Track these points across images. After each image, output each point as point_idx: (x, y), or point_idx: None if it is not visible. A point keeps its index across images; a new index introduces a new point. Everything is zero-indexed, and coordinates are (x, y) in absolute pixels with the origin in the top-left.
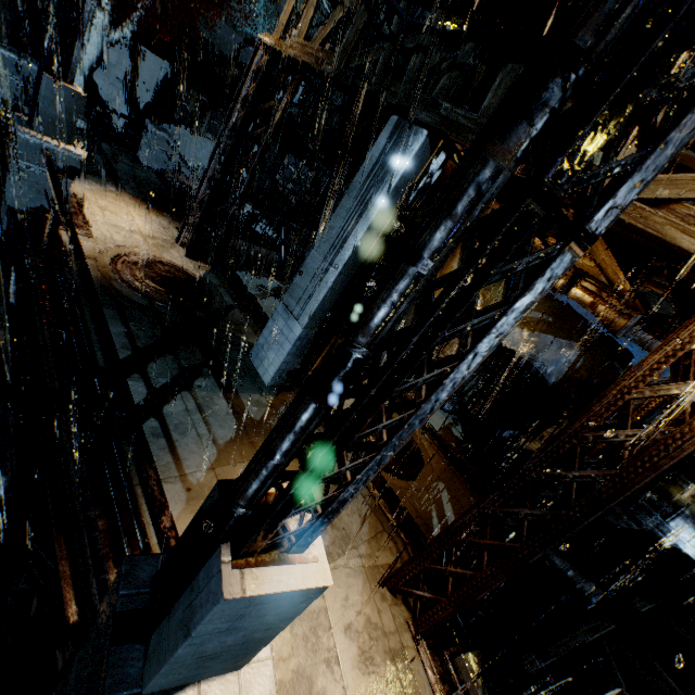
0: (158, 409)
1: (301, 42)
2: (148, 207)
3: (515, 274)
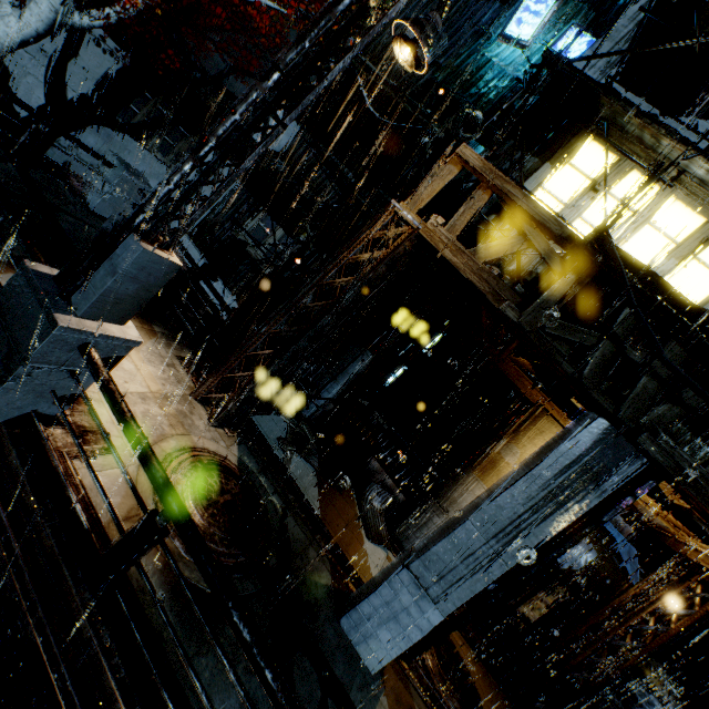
0: None
1: (455, 242)
2: (135, 321)
3: None
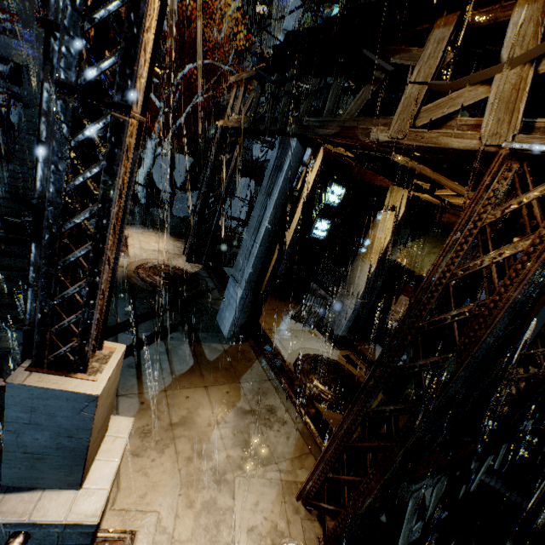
0: (137, 351)
1: (236, 118)
2: (170, 237)
3: (92, 138)
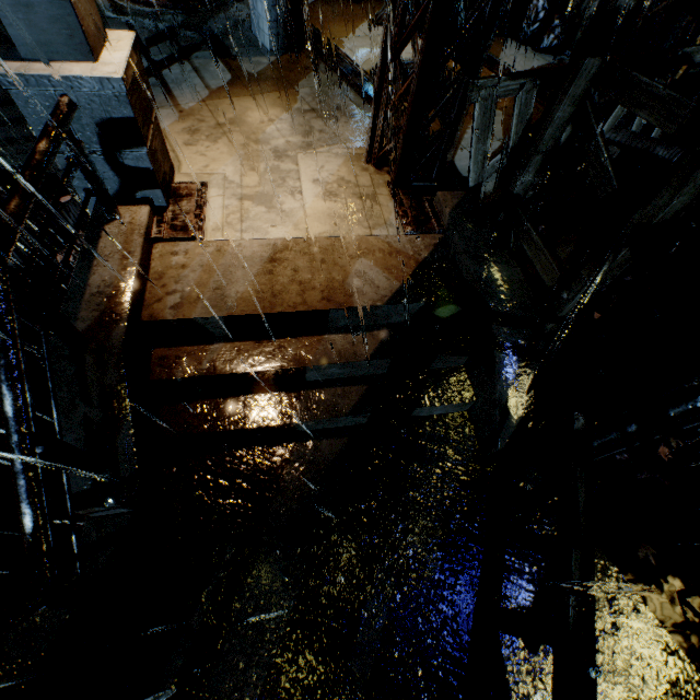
0: (157, 73)
1: None
2: None
3: None
